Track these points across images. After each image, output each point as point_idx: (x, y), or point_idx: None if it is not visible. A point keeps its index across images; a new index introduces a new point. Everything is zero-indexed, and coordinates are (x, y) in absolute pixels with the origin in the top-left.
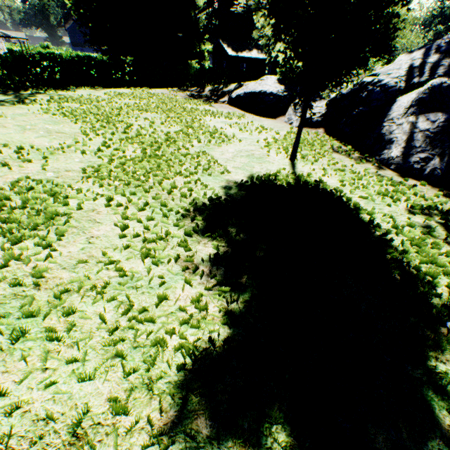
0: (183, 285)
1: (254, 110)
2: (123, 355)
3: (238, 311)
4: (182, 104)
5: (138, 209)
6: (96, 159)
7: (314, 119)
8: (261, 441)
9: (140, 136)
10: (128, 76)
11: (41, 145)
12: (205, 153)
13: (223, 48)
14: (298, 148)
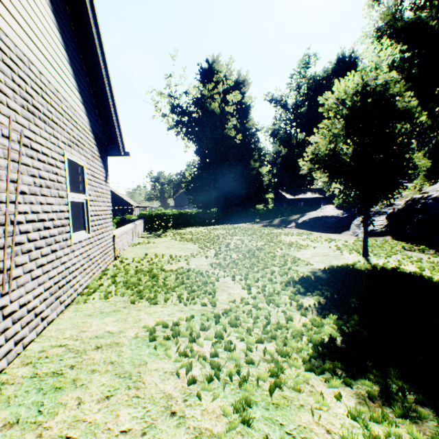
0: (300, 314)
1: (320, 229)
2: (275, 337)
3: (346, 331)
4: (259, 230)
5: (253, 281)
6: (215, 260)
7: (378, 230)
8: (386, 384)
9: (237, 248)
10: (215, 219)
11: (180, 254)
12: (288, 254)
13: (282, 194)
14: (368, 249)
